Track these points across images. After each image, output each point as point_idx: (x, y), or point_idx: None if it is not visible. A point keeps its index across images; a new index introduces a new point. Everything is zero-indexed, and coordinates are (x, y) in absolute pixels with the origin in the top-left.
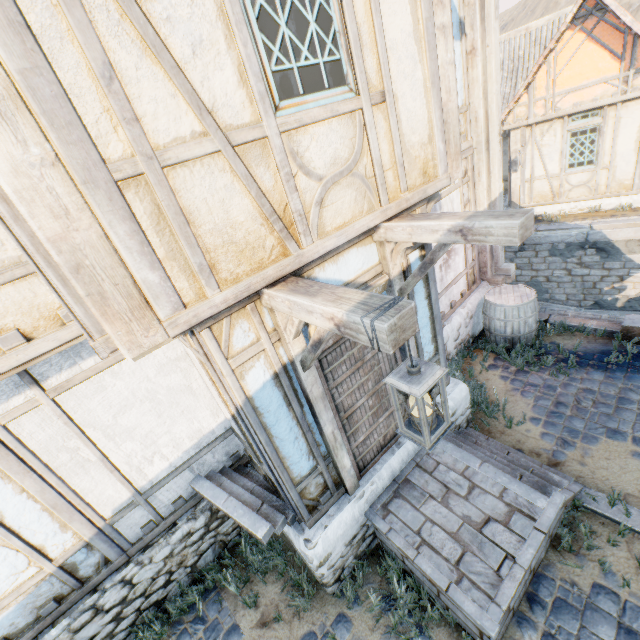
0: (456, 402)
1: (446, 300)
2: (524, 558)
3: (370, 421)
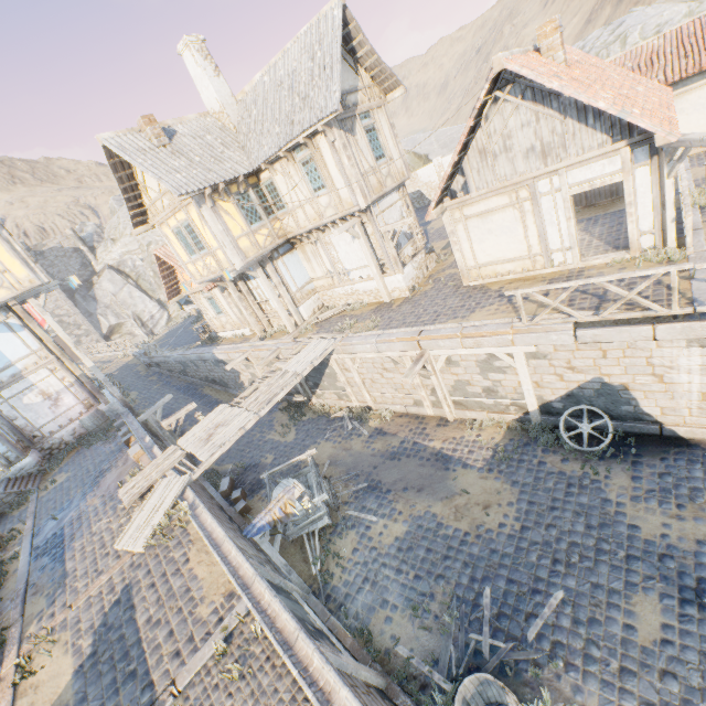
0: (23, 464)
1: (64, 419)
2: None
3: None
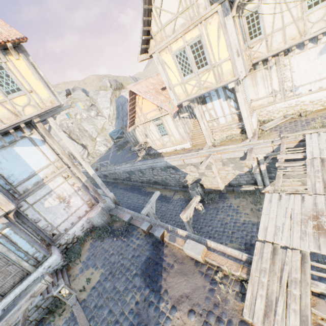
0: (50, 263)
1: (74, 217)
2: (19, 319)
3: (2, 280)
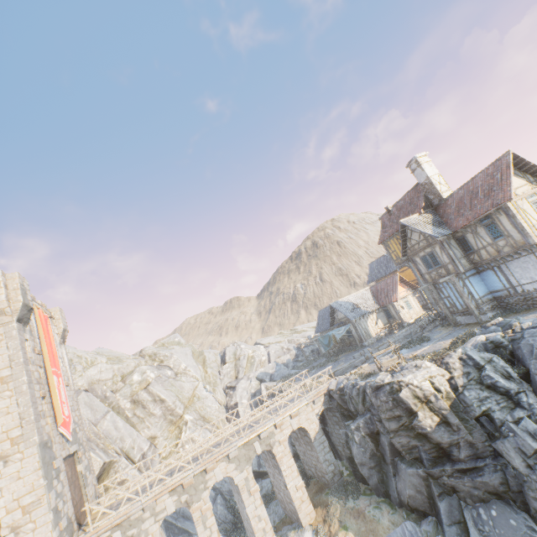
0: None
1: None
2: None
3: None
